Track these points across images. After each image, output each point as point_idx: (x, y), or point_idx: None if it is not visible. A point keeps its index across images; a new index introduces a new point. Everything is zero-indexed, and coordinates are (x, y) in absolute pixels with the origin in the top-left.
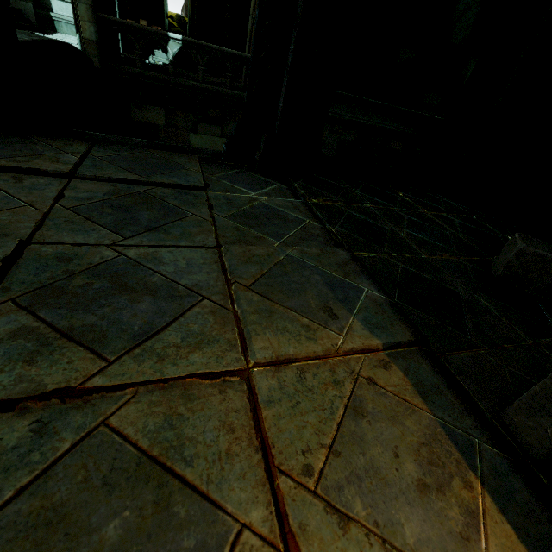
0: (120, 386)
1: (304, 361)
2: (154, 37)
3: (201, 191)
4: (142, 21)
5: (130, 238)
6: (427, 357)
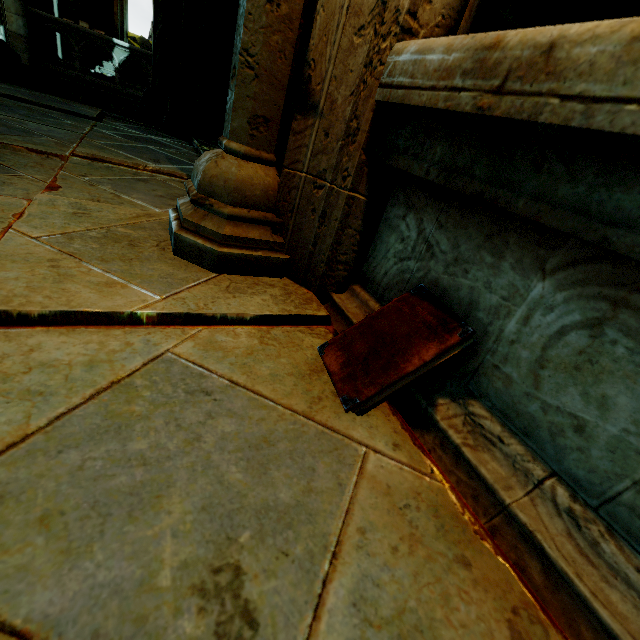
0: None
1: (116, 166)
2: (97, 41)
3: (91, 120)
4: (82, 22)
5: (3, 113)
6: None
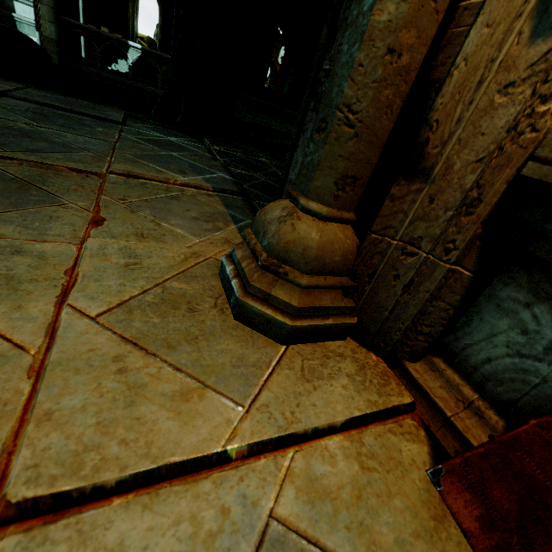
0: (10, 157)
1: (149, 181)
2: (115, 43)
3: (117, 125)
4: (103, 28)
5: (43, 125)
6: (245, 201)
